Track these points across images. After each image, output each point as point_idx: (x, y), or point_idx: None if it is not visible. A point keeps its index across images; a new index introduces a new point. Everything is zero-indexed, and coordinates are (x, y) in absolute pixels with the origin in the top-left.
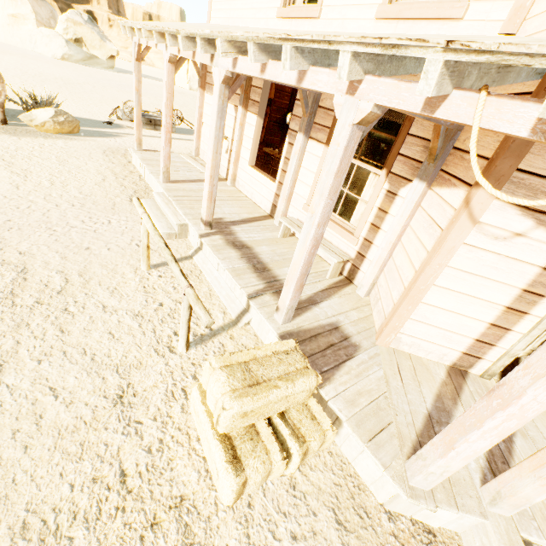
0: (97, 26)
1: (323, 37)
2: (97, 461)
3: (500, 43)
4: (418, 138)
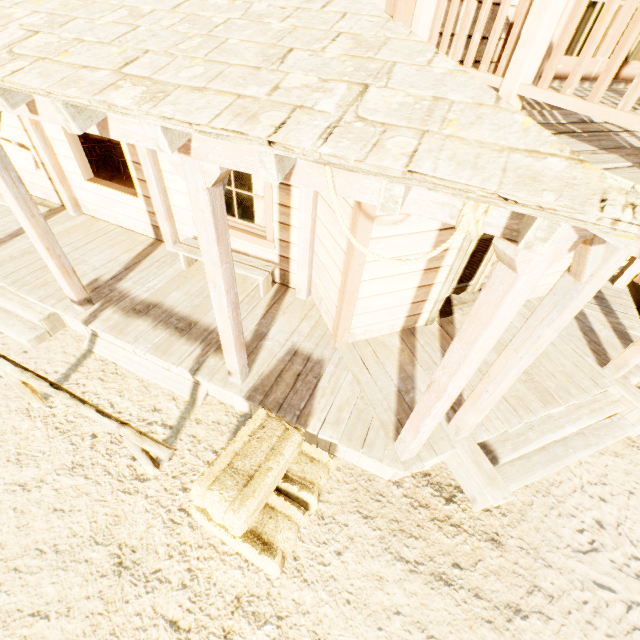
0: None
1: (108, 106)
2: (140, 634)
3: (320, 152)
4: None
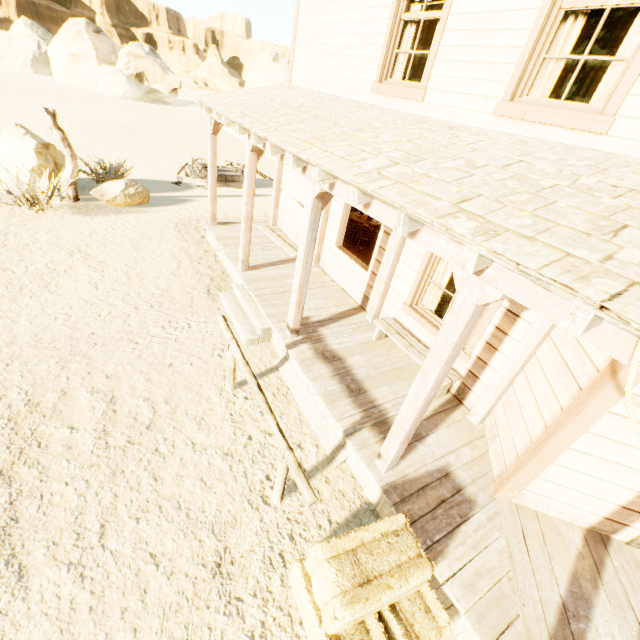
0: (159, 57)
1: (446, 229)
2: None
3: None
4: None
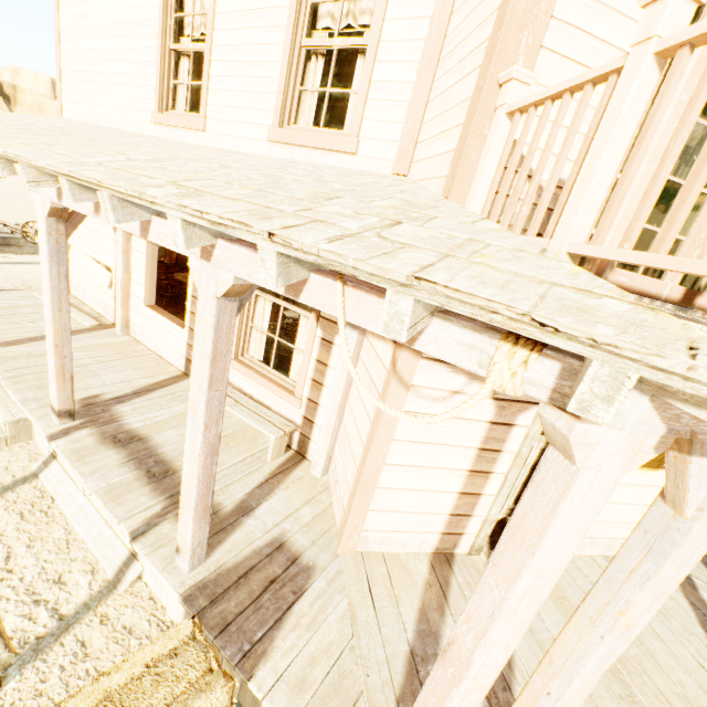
0: None
1: (139, 194)
2: None
3: (318, 247)
4: None
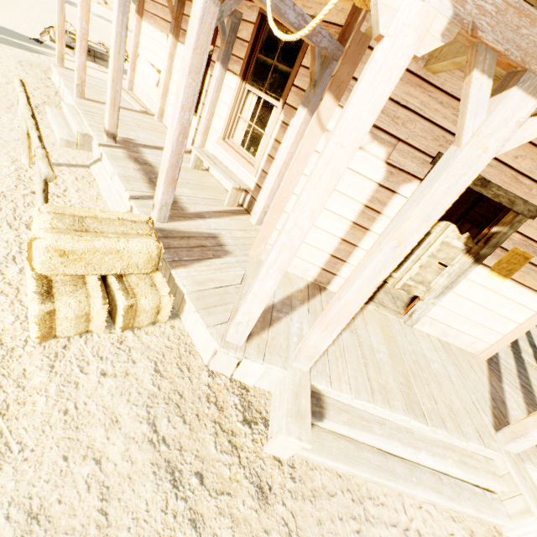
0: None
1: None
2: None
3: None
4: (308, 69)
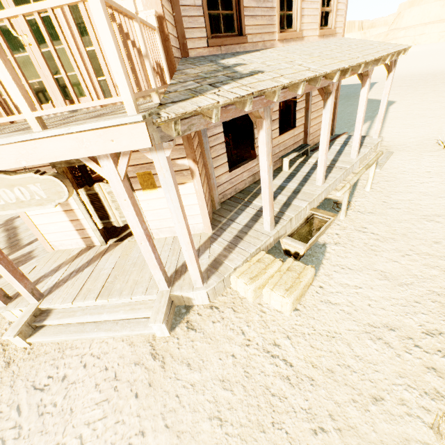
0: None
1: None
2: None
3: None
4: None
